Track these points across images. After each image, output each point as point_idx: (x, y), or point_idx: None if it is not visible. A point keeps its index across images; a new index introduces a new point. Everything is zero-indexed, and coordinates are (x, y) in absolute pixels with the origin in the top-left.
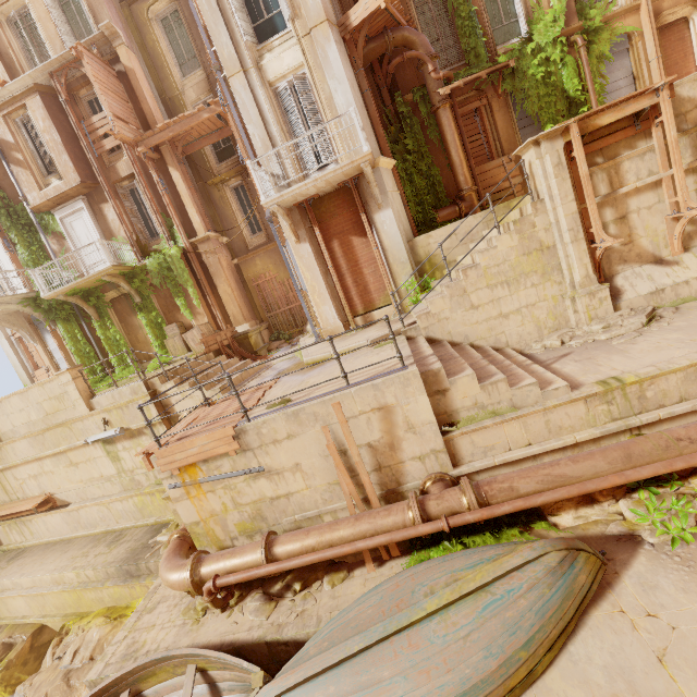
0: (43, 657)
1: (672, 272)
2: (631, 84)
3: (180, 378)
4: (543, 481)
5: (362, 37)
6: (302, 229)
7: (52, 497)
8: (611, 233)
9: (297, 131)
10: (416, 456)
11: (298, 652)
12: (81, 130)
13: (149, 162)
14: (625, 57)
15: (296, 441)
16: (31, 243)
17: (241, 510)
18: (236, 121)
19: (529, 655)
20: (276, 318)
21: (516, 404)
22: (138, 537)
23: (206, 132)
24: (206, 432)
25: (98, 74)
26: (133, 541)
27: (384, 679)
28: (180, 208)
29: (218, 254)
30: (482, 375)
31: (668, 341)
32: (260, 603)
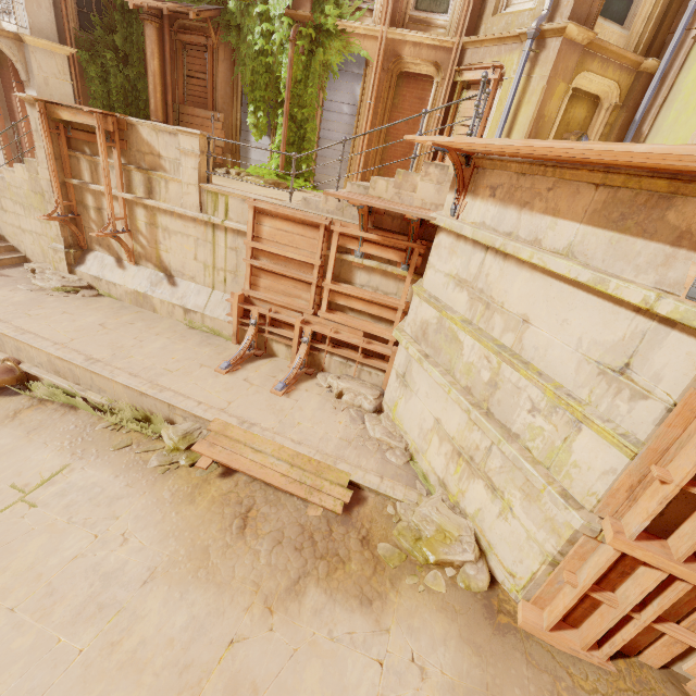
0: None
1: (116, 272)
2: (354, 115)
3: None
4: None
5: None
6: None
7: None
8: (92, 217)
9: None
10: None
11: None
12: None
13: None
14: (359, 82)
15: None
16: None
17: None
18: None
19: None
20: None
21: None
22: None
23: None
24: None
25: None
26: None
27: None
28: None
29: None
30: None
31: (5, 298)
32: None
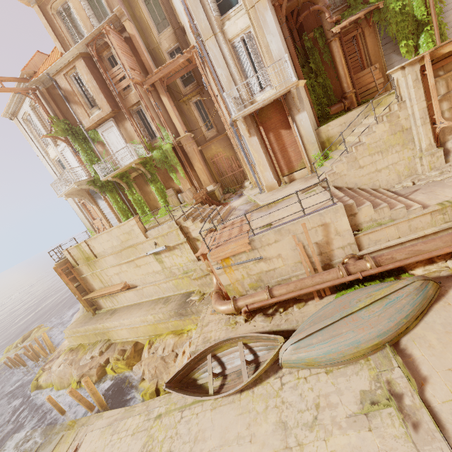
0: (140, 355)
1: None
2: None
3: (193, 218)
4: (409, 254)
5: (285, 2)
6: (252, 128)
7: (127, 283)
8: (446, 117)
9: (246, 68)
10: (340, 247)
11: (298, 329)
12: (107, 78)
13: (149, 93)
14: None
15: (279, 243)
16: (86, 149)
17: (251, 277)
18: (210, 67)
19: (407, 321)
20: (225, 180)
21: (393, 218)
22: (179, 299)
23: (178, 69)
24: (232, 242)
25: (118, 43)
26: (177, 301)
27: (343, 332)
28: (168, 119)
29: (192, 145)
30: (374, 204)
31: None
32: (264, 318)
